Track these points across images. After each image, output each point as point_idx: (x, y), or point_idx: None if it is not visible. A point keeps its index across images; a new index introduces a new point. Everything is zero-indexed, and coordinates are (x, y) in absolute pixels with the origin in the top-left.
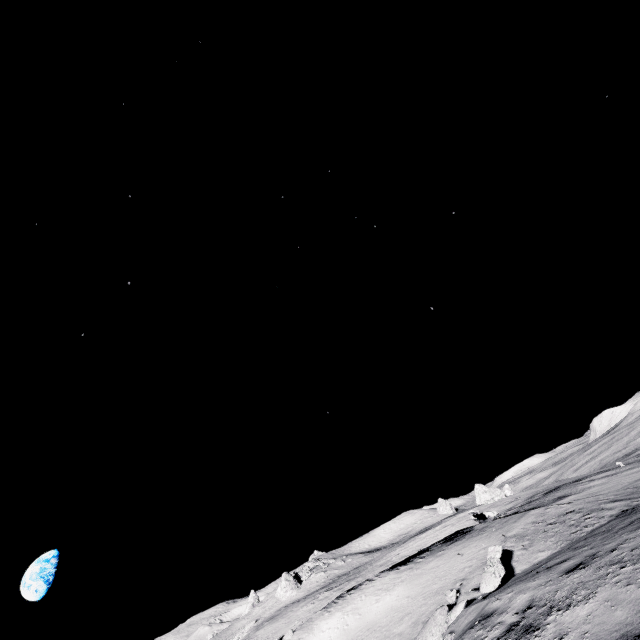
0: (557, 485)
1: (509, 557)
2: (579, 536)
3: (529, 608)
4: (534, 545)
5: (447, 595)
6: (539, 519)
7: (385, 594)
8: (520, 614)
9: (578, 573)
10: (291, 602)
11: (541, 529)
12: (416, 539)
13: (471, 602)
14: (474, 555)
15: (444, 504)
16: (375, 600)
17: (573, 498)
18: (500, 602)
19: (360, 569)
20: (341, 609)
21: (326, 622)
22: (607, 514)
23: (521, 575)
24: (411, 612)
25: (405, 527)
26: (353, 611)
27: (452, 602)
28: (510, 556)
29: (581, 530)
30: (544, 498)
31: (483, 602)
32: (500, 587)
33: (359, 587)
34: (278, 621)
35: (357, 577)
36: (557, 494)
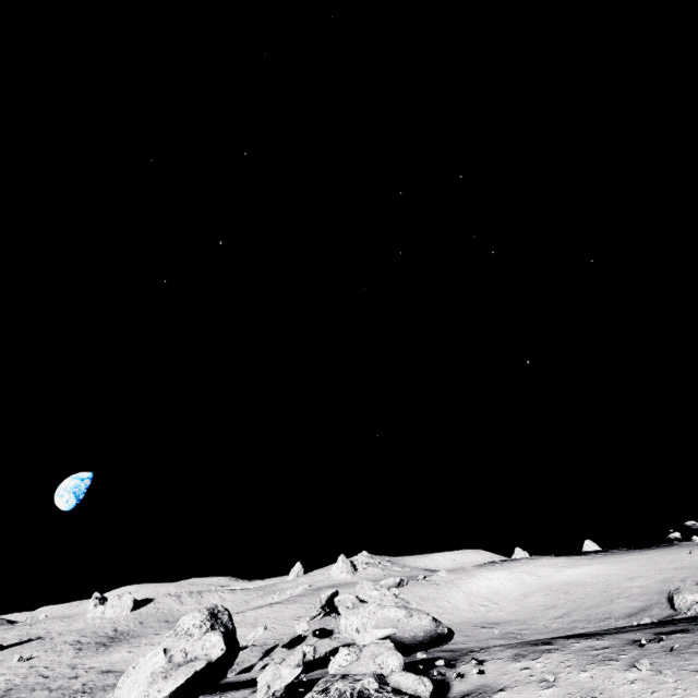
0: None
1: None
2: None
3: None
4: None
5: None
6: None
7: (567, 568)
8: None
9: None
10: (349, 582)
11: None
12: None
13: None
14: None
15: (523, 554)
16: (554, 570)
17: None
18: None
19: None
20: (505, 569)
21: (490, 574)
22: None
23: None
24: (644, 576)
25: (470, 562)
26: (526, 572)
27: None
28: None
29: None
30: None
31: None
32: None
33: (517, 560)
34: (346, 589)
35: None
36: None
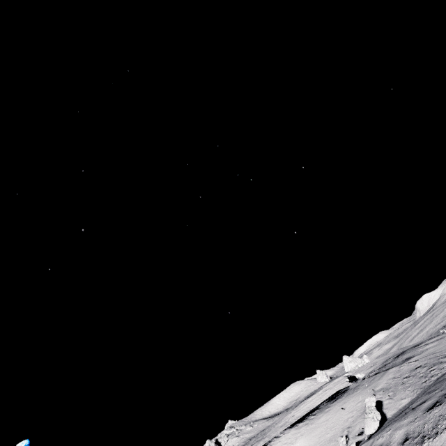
0: (402, 351)
1: (380, 406)
2: (428, 384)
3: (406, 440)
4: (397, 395)
5: (339, 441)
6: (397, 375)
7: None
8: (400, 445)
9: (437, 409)
10: None
11: (400, 382)
12: (305, 402)
13: (358, 444)
14: (353, 408)
15: (321, 374)
16: None
17: (417, 358)
18: (383, 439)
19: (265, 431)
20: None
21: None
22: (445, 366)
23: (393, 418)
24: None
25: (294, 395)
26: None
27: (344, 445)
28: (381, 405)
29: (429, 379)
30: (395, 360)
31: (369, 441)
32: (379, 429)
33: (269, 443)
34: None
35: (264, 438)
36: (404, 357)
